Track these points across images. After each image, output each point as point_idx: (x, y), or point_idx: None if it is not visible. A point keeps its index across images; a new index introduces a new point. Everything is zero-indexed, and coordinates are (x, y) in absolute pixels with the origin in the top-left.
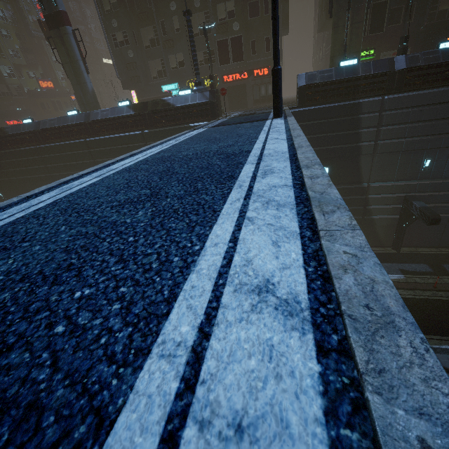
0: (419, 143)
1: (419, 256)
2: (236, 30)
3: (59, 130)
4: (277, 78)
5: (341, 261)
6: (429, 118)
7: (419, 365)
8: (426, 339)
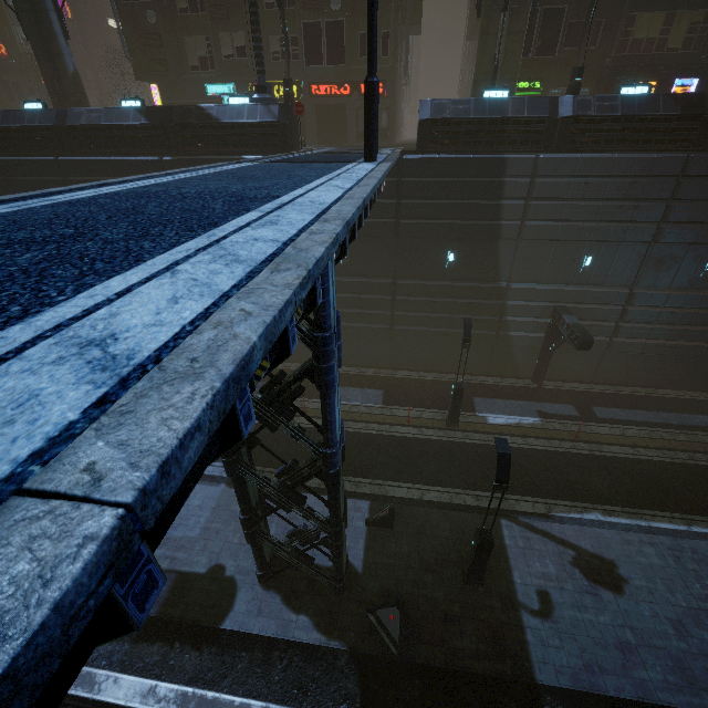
0: (579, 231)
1: (566, 394)
2: (335, 10)
3: (7, 135)
4: (371, 96)
5: (225, 318)
6: (595, 195)
7: (178, 408)
8: (219, 387)
